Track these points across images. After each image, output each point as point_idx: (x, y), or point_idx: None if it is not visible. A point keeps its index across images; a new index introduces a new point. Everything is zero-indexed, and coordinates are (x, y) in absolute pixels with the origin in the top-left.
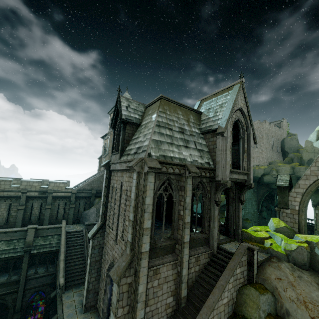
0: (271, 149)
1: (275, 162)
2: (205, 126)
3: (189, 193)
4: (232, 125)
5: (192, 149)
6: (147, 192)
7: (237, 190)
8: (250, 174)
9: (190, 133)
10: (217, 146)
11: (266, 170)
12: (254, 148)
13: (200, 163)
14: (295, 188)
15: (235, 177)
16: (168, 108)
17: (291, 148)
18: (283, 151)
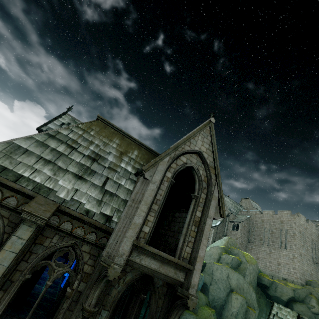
0: (311, 260)
1: (316, 284)
2: None
3: (7, 256)
4: (174, 169)
5: (89, 184)
6: None
7: (167, 301)
8: (195, 272)
9: (110, 166)
10: (132, 193)
11: (299, 292)
12: (282, 248)
13: (85, 210)
14: None
15: (149, 265)
16: (99, 130)
17: None
18: None
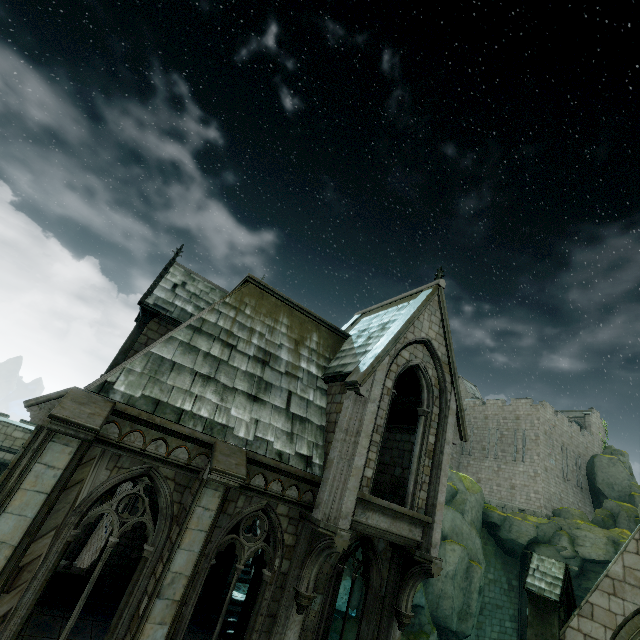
0: (560, 476)
1: (569, 514)
2: (336, 364)
3: (195, 537)
4: (395, 373)
5: (270, 408)
6: (18, 497)
7: (394, 570)
8: (435, 526)
9: (288, 371)
10: (341, 418)
11: (544, 529)
12: (518, 462)
13: (277, 453)
14: (582, 615)
15: (378, 524)
16: (256, 303)
17: (614, 486)
18: (593, 489)
